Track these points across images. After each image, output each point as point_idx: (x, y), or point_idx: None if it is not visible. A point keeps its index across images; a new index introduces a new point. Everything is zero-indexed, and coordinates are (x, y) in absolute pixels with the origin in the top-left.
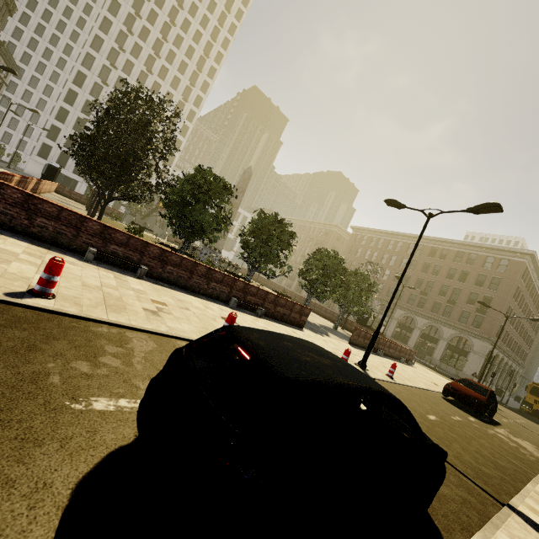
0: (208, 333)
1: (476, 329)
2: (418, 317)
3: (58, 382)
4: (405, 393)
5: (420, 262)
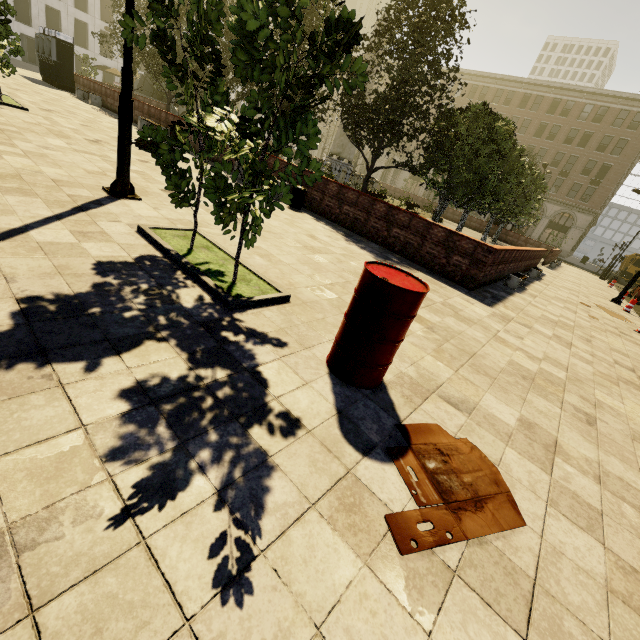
0: None
1: (584, 204)
2: None
3: None
4: None
5: (534, 122)
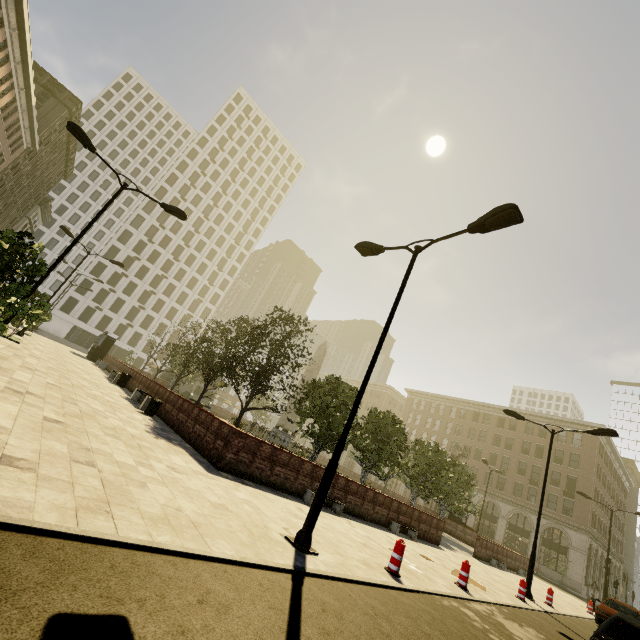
0: (608, 622)
1: (568, 517)
2: (500, 503)
3: None
4: (581, 628)
5: (489, 433)
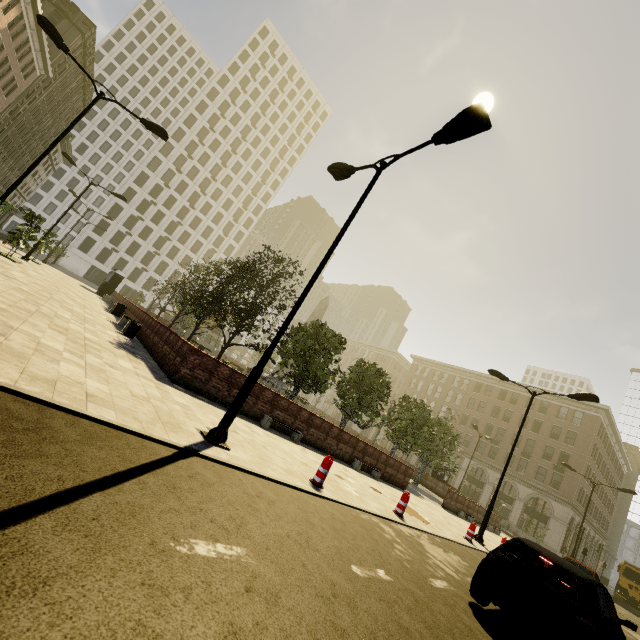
0: (506, 542)
1: (555, 490)
2: (489, 470)
3: (410, 567)
4: None
5: (489, 404)
